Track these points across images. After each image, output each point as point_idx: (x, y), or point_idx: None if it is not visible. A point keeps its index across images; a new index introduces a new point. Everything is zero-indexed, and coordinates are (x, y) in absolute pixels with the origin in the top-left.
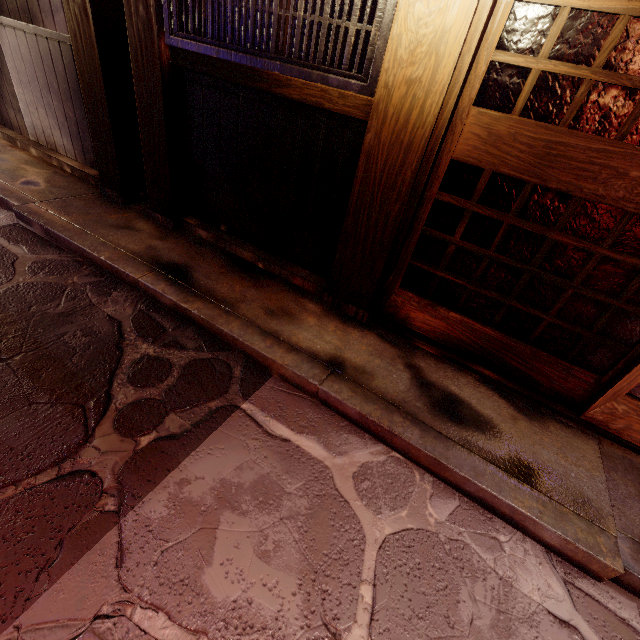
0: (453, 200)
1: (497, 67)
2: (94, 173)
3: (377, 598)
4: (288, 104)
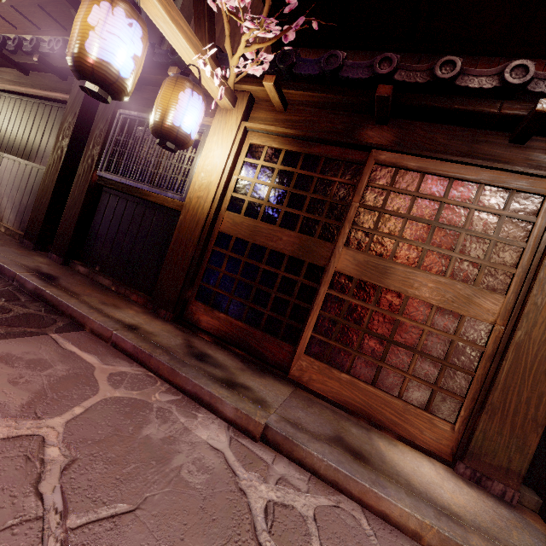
0: (220, 250)
1: (235, 198)
2: (22, 233)
3: (85, 413)
4: (151, 205)
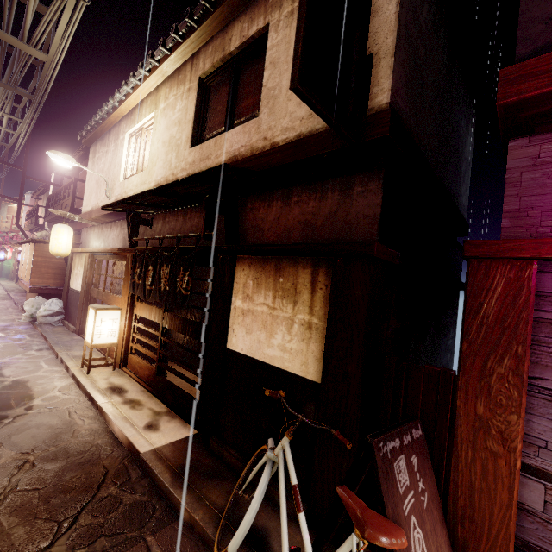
0: None
1: None
2: None
3: None
4: None
